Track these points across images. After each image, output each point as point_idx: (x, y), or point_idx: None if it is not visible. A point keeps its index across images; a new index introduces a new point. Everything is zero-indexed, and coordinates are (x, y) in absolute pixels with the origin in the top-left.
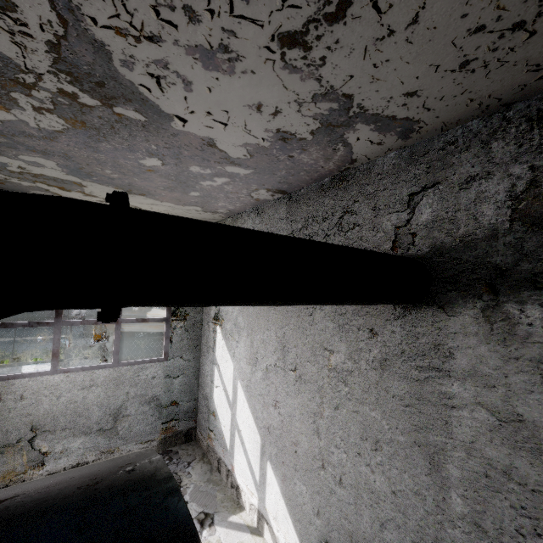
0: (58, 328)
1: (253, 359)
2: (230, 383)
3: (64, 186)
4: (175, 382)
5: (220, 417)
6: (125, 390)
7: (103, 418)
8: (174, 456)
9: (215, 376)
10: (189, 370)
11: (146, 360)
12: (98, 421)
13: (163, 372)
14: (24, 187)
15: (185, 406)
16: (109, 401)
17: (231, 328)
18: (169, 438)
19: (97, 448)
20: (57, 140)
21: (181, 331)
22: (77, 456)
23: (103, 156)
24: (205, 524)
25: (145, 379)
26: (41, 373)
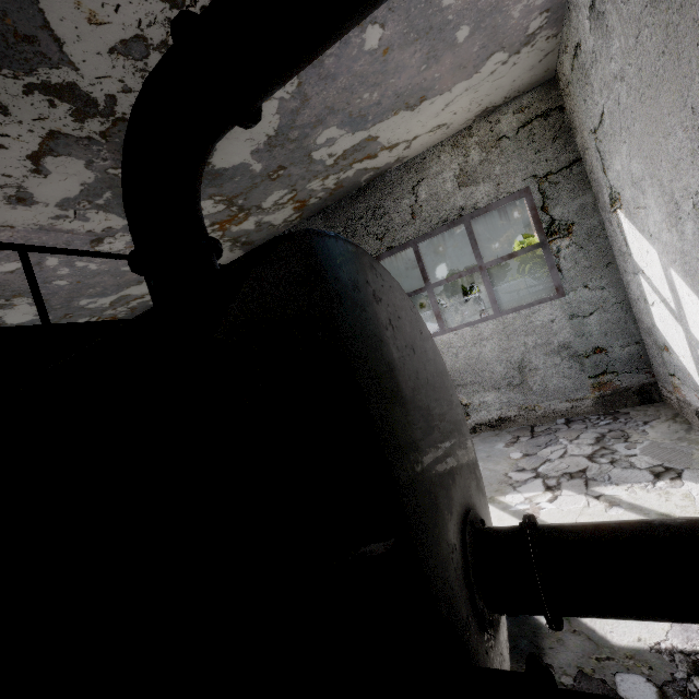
0: (430, 292)
1: (671, 212)
2: (662, 284)
3: (367, 153)
4: (588, 322)
5: (672, 346)
6: (521, 341)
7: (506, 373)
8: (620, 417)
9: (644, 289)
10: (607, 302)
11: (533, 302)
12: (503, 376)
13: (563, 313)
14: (354, 180)
15: (620, 354)
16: (507, 355)
17: (630, 196)
18: (608, 397)
19: (514, 404)
20: (308, 97)
21: (569, 252)
22: (496, 411)
23: (343, 79)
24: (663, 477)
25: (541, 325)
26: (434, 335)
